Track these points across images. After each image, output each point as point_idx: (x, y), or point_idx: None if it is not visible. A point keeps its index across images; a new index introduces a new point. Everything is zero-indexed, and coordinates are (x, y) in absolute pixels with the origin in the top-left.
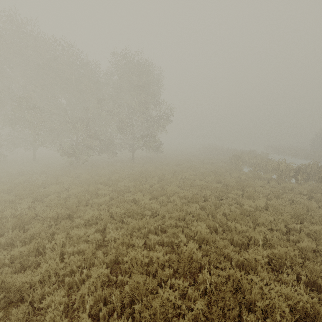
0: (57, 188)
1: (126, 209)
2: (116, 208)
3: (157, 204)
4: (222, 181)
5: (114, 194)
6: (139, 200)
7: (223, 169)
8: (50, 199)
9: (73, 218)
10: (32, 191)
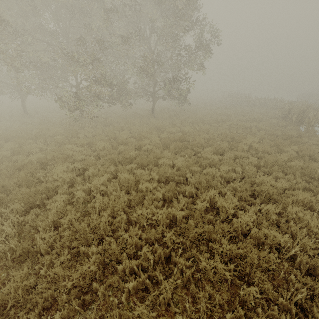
0: (65, 175)
1: (228, 252)
2: (217, 262)
3: (267, 223)
4: (313, 156)
5: (167, 190)
6: (214, 203)
7: (286, 131)
8: (58, 206)
9: (115, 267)
10: (25, 181)
